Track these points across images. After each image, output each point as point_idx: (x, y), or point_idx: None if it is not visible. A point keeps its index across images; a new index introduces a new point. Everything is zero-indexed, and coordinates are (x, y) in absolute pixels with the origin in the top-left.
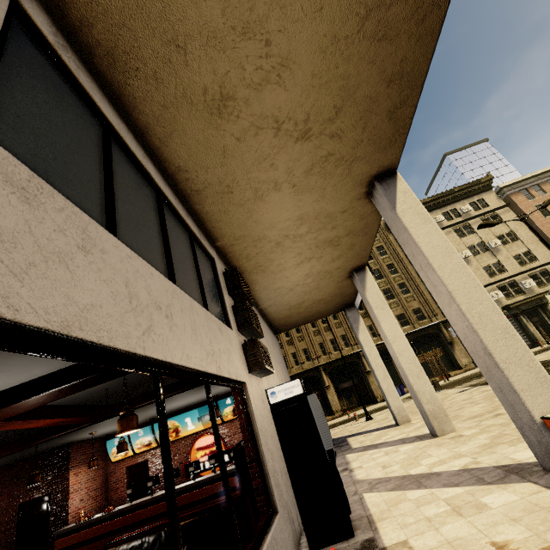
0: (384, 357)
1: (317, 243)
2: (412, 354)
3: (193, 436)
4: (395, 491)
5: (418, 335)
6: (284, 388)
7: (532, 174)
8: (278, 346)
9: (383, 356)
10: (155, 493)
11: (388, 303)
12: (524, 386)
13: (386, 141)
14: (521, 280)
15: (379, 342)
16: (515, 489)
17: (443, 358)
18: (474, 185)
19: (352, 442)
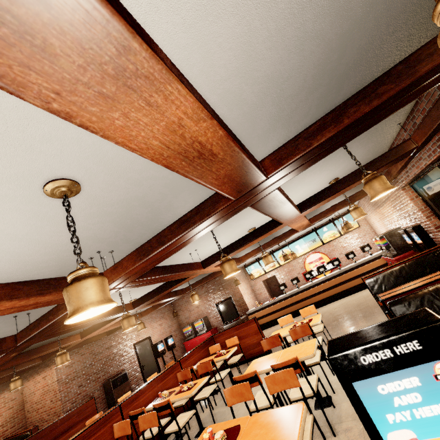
0: None
1: None
2: None
3: (302, 257)
4: None
5: None
6: (439, 182)
7: None
8: None
9: None
10: (287, 292)
11: None
12: None
13: None
14: None
15: None
16: None
17: None
18: None
19: None
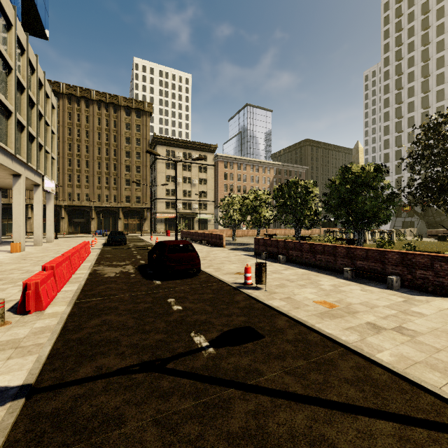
0: (107, 214)
1: None
2: (40, 222)
3: None
4: None
5: (132, 210)
6: None
7: (234, 156)
8: None
9: (107, 213)
10: None
11: (124, 187)
12: (15, 237)
13: (9, 172)
14: (194, 203)
15: (107, 205)
16: (3, 252)
17: (138, 225)
18: (207, 146)
19: None
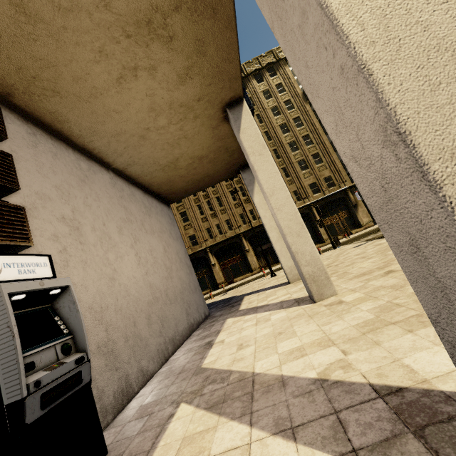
0: None
1: (122, 25)
2: (294, 208)
3: None
4: (212, 413)
5: (327, 201)
6: None
7: None
8: (166, 216)
9: None
10: None
11: (302, 174)
12: None
13: None
14: None
15: None
16: None
17: (348, 219)
18: None
19: (245, 301)
